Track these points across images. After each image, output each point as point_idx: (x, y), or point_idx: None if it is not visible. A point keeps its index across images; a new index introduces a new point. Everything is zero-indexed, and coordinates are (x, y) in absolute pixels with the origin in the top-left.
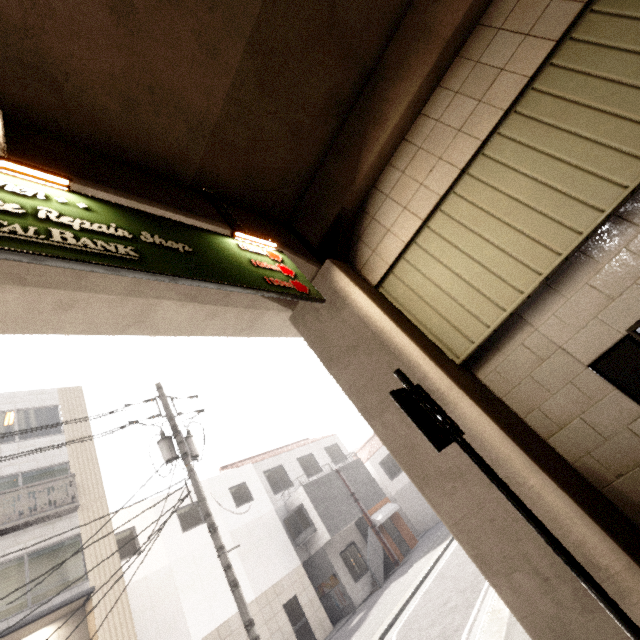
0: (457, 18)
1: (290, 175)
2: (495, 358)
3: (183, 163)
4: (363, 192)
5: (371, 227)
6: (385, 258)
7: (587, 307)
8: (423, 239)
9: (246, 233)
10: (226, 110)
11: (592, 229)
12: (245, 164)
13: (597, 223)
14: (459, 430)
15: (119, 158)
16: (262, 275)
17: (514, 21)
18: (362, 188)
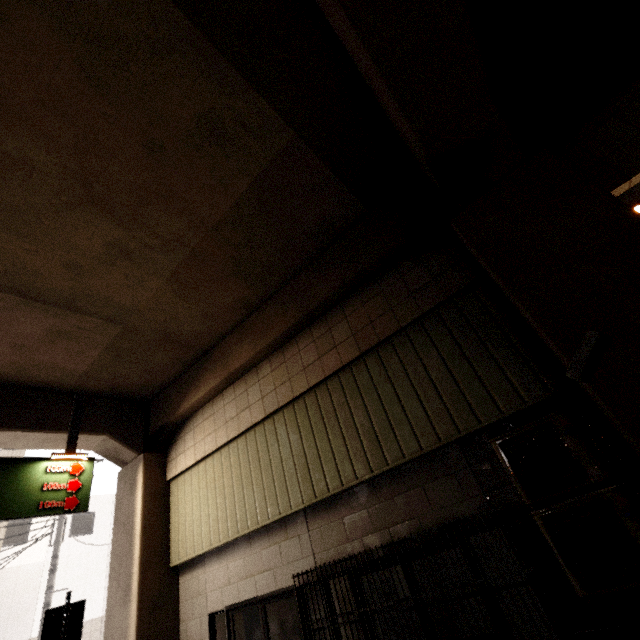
0: (237, 365)
1: (148, 385)
2: (188, 574)
3: (60, 384)
4: (185, 416)
5: (181, 440)
6: (177, 468)
7: (222, 579)
8: (194, 471)
9: (64, 453)
10: (91, 368)
11: (232, 539)
12: (109, 383)
13: (235, 537)
14: (79, 639)
15: (15, 384)
16: (42, 499)
17: (263, 383)
18: (183, 415)
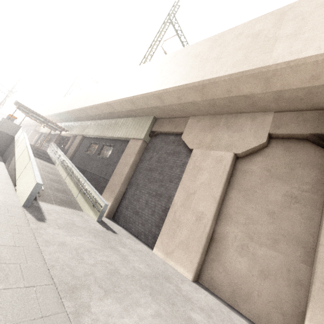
0: None
1: None
2: None
3: None
4: None
5: None
6: None
7: None
8: None
9: None
10: None
11: None
12: None
13: None
14: None
15: None
16: None
17: None
18: None
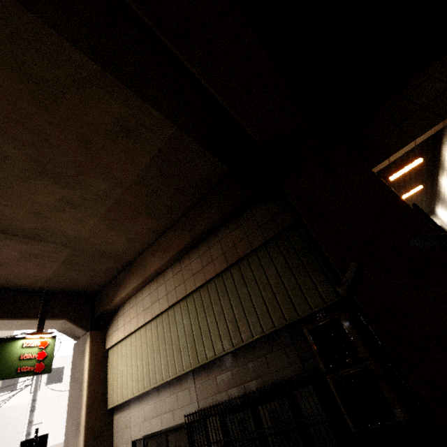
0: (150, 272)
1: (93, 284)
2: (119, 414)
3: (33, 286)
4: (118, 305)
5: (116, 321)
6: (112, 340)
7: (141, 417)
8: (124, 343)
9: (35, 334)
10: (53, 275)
11: (147, 390)
12: (66, 284)
13: (148, 389)
14: None
15: (2, 288)
16: (19, 366)
17: (168, 284)
18: (116, 305)
